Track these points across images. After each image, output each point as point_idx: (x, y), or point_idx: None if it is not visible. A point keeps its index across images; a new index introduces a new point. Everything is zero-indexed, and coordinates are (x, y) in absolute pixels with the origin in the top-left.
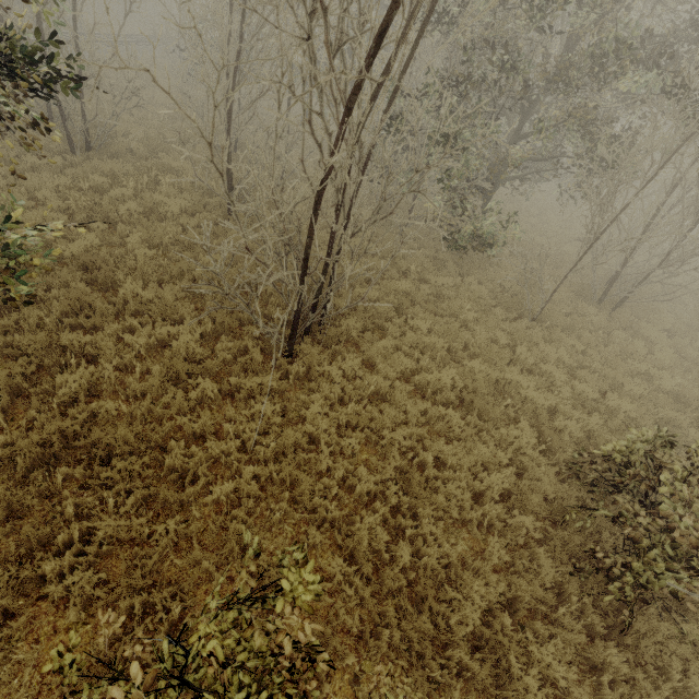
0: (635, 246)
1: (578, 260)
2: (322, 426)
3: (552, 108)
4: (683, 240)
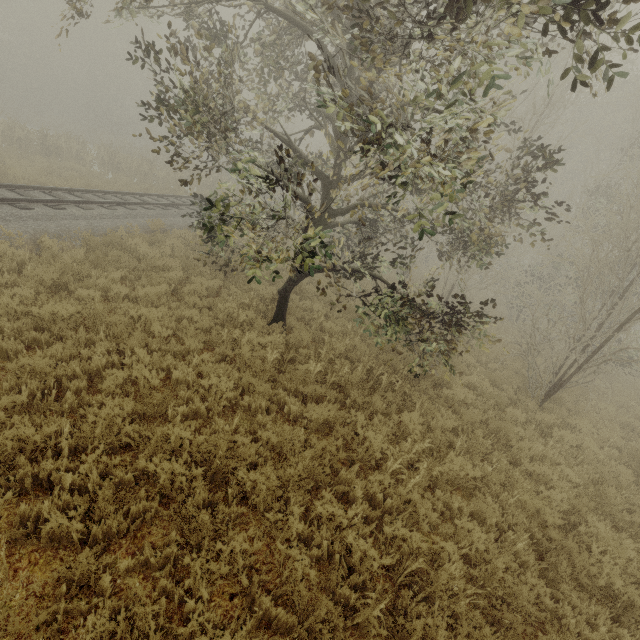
0: None
1: None
2: (599, 456)
3: None
4: None
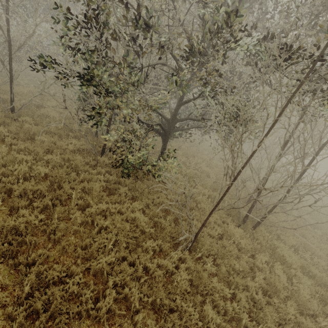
0: (264, 184)
1: (219, 199)
2: None
3: (204, 92)
4: (296, 182)
